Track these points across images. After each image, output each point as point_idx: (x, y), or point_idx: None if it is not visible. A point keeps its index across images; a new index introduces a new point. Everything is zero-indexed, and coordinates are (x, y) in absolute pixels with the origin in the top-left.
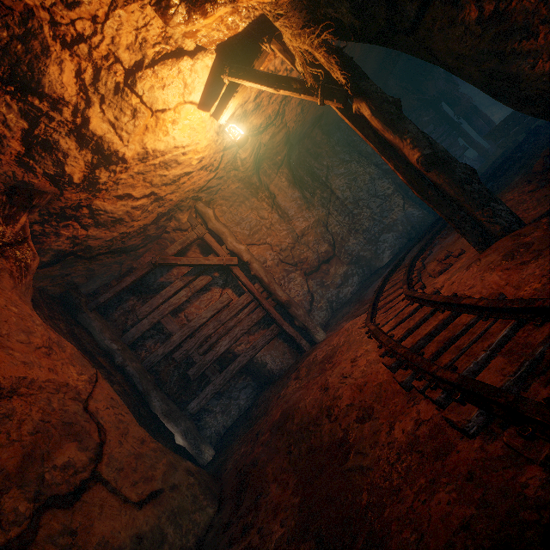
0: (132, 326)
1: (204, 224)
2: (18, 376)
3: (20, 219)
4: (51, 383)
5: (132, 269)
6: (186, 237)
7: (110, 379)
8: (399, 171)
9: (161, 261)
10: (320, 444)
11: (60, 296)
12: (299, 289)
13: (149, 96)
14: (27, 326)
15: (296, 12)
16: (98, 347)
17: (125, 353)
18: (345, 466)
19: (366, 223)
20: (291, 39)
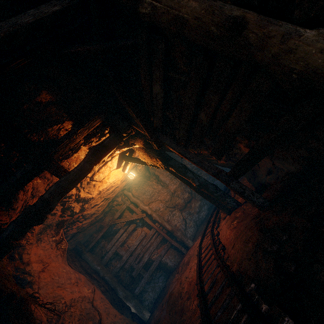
0: (105, 254)
1: (129, 199)
2: (70, 299)
3: (60, 231)
4: (80, 298)
5: (101, 226)
6: (121, 208)
7: (99, 285)
8: (191, 188)
9: (112, 223)
10: (177, 310)
11: (74, 249)
12: (178, 218)
13: (98, 178)
14: (69, 276)
15: (141, 149)
16: (92, 269)
17: (104, 270)
18: (181, 319)
19: (205, 177)
20: (142, 155)
